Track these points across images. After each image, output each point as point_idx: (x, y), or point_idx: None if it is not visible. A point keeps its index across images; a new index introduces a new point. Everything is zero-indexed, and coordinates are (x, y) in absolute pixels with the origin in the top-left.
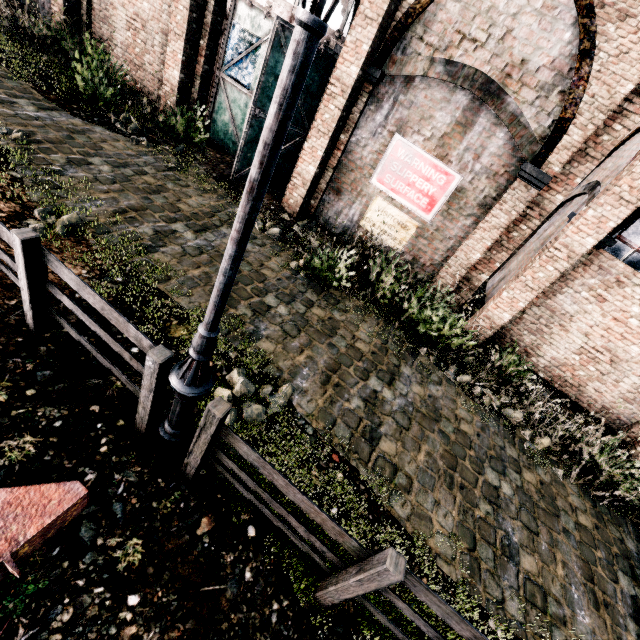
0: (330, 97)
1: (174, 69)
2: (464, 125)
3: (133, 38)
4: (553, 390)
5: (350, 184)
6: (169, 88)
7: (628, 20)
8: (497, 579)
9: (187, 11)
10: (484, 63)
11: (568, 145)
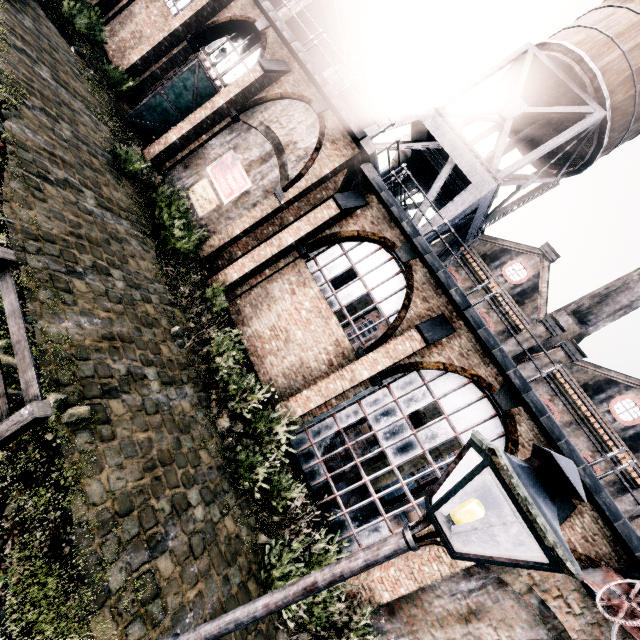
0: (205, 108)
1: (137, 56)
2: (264, 160)
3: (130, 39)
4: (245, 353)
5: (196, 165)
6: (127, 62)
7: (334, 145)
8: (41, 253)
9: (163, 38)
10: (281, 135)
11: (299, 187)
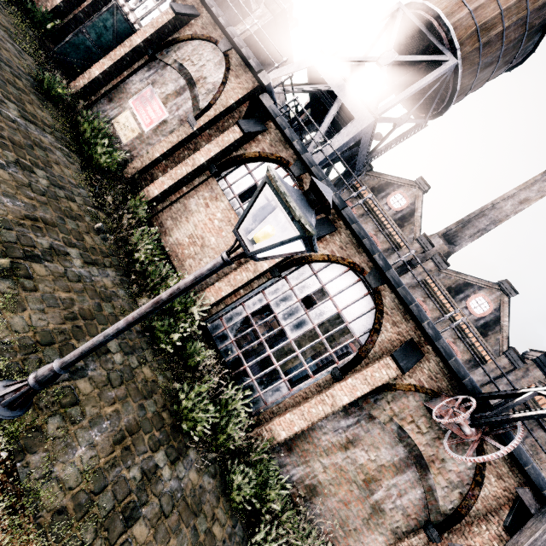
0: (124, 46)
1: None
2: (178, 93)
3: None
4: (167, 257)
5: (119, 99)
6: (50, 4)
7: (238, 79)
8: None
9: None
10: (193, 72)
11: (209, 115)
